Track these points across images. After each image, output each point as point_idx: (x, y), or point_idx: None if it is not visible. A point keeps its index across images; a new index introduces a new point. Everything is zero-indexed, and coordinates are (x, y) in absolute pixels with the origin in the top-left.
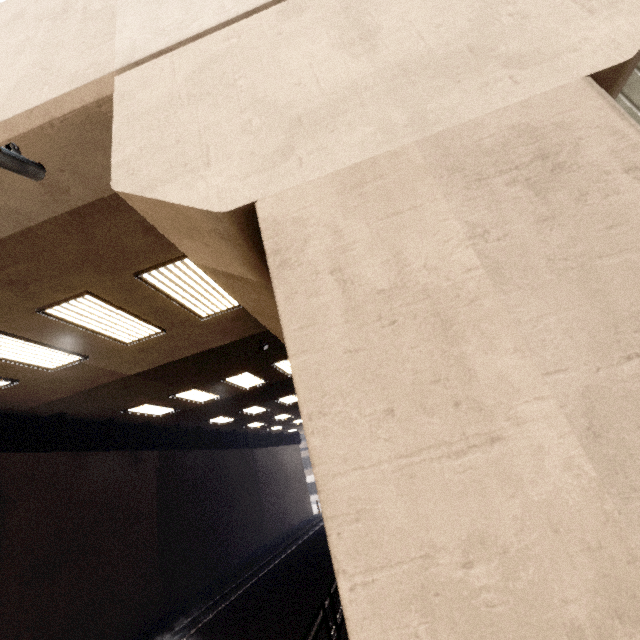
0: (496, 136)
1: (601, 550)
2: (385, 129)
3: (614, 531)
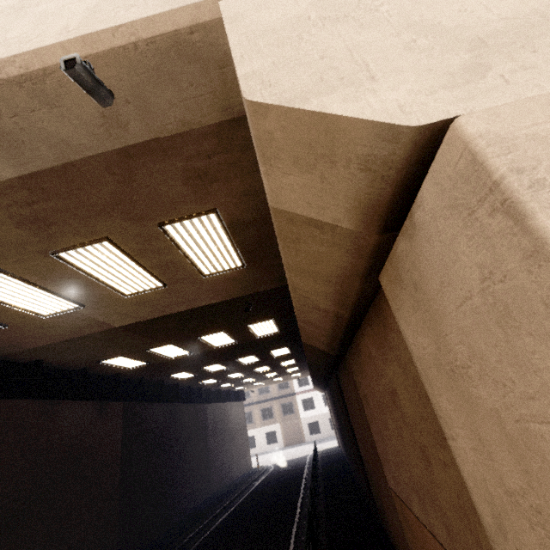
0: None
1: None
2: None
3: None
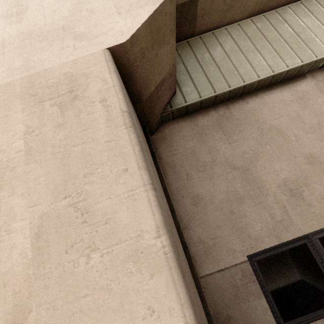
0: (56, 78)
1: (20, 293)
2: (9, 69)
3: (28, 283)
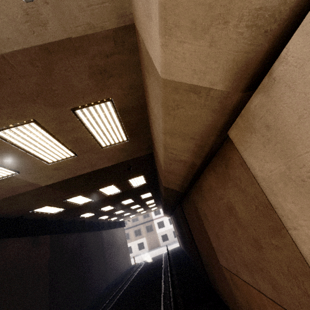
0: None
1: None
2: None
3: None
